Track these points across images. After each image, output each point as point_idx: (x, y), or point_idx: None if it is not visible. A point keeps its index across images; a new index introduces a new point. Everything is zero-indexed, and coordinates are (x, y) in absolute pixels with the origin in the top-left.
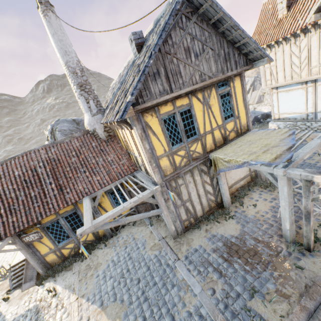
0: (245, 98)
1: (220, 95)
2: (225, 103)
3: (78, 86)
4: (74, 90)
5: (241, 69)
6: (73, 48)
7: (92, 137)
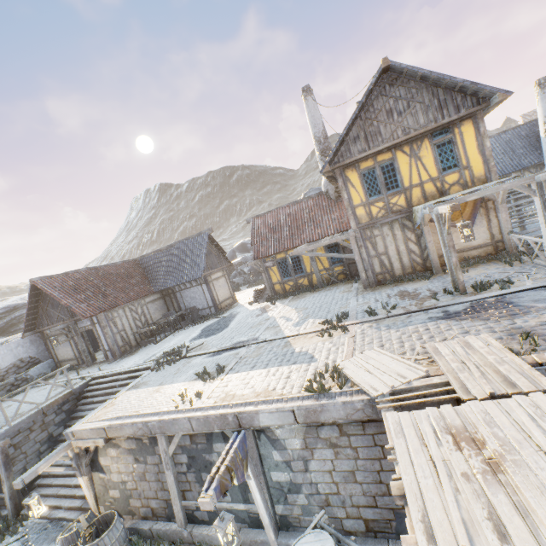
0: (481, 143)
1: (436, 145)
2: (445, 153)
3: (320, 152)
4: (317, 156)
5: (465, 112)
6: (321, 120)
7: (324, 198)
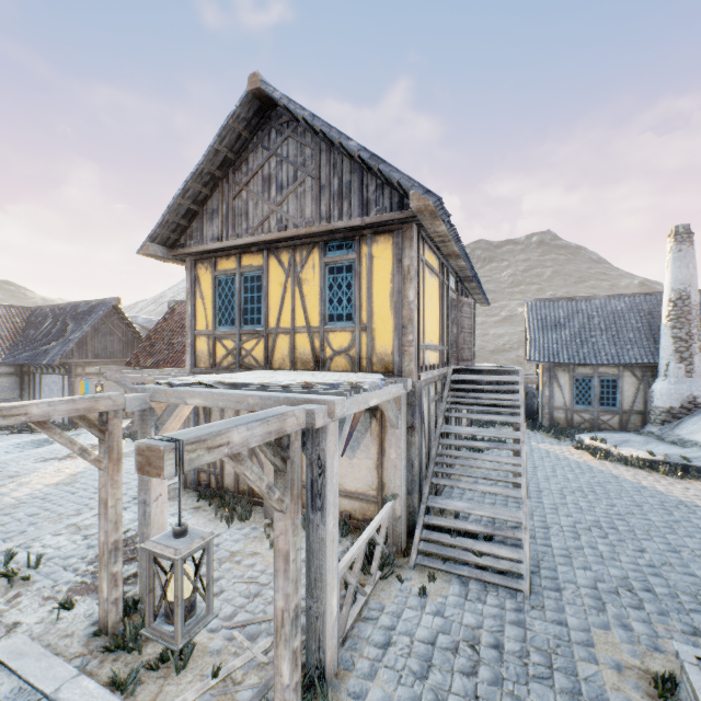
0: (399, 289)
1: (329, 266)
2: (340, 286)
3: None
4: None
5: (375, 217)
6: None
7: None
